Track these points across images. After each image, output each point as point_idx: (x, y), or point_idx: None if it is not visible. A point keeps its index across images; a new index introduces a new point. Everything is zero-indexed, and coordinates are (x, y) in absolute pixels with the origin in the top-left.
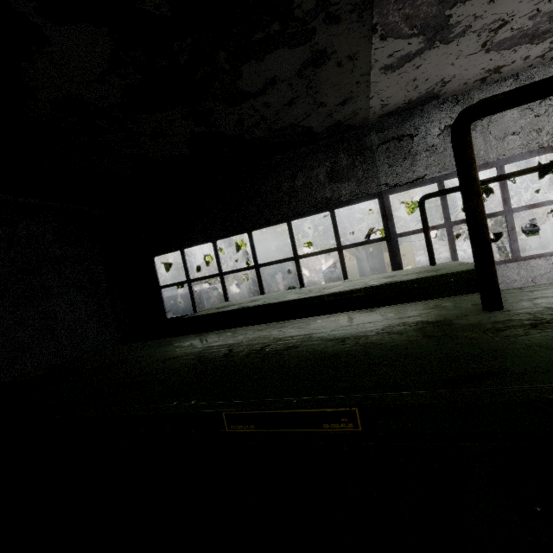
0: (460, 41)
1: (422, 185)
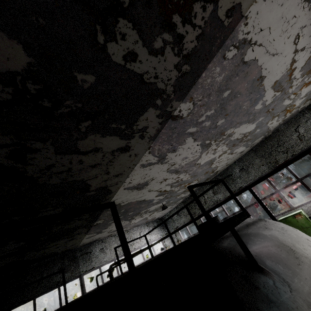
0: (104, 232)
1: (95, 269)
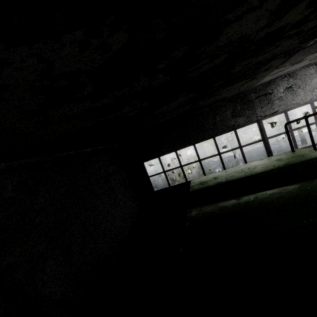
0: (303, 61)
1: (277, 114)
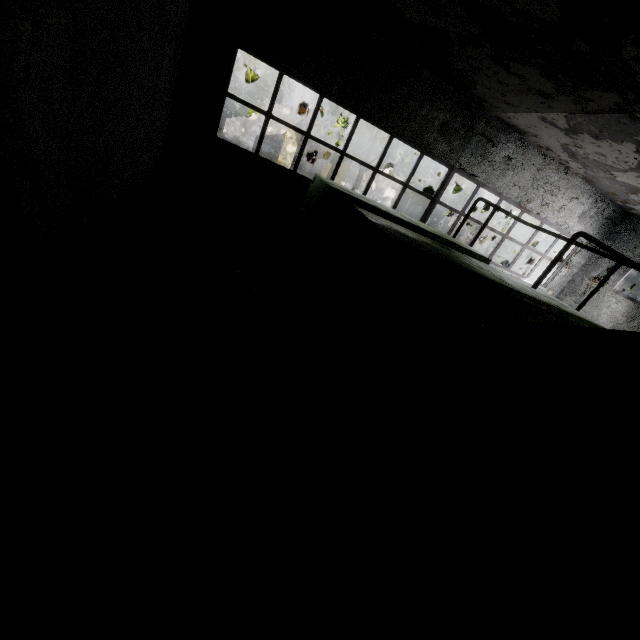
0: (567, 138)
1: (472, 181)
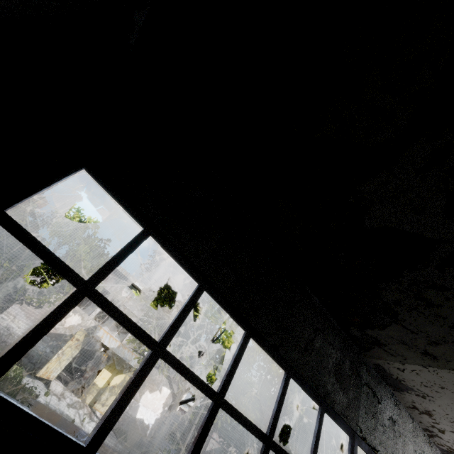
0: None
1: None
